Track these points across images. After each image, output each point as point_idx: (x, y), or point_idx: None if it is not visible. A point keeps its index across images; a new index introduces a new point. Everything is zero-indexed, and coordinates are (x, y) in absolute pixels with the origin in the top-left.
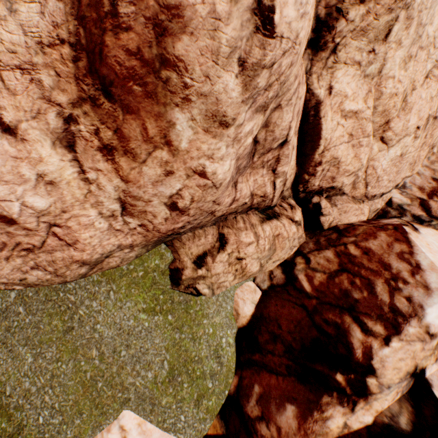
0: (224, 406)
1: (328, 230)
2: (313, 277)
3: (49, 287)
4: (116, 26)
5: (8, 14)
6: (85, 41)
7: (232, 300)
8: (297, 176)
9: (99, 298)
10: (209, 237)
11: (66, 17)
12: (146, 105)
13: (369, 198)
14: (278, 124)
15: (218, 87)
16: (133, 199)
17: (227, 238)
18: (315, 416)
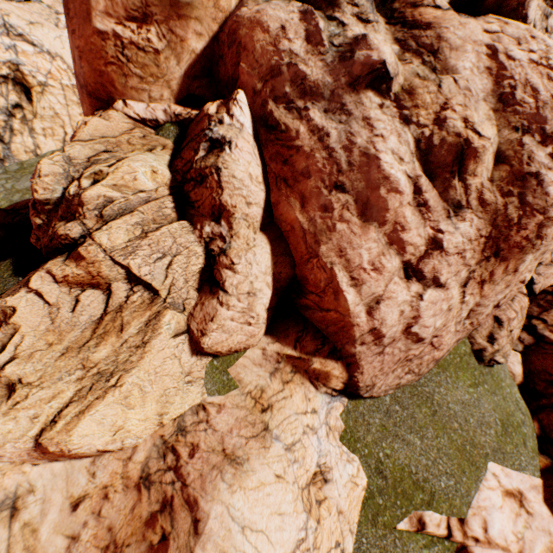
0: (538, 445)
1: (540, 294)
2: None
3: (409, 386)
4: (518, 227)
5: (454, 230)
6: (493, 234)
7: (505, 365)
8: None
9: (442, 384)
10: (488, 321)
11: (484, 226)
12: (516, 256)
13: (552, 262)
14: None
15: None
16: (477, 307)
17: (500, 318)
18: None
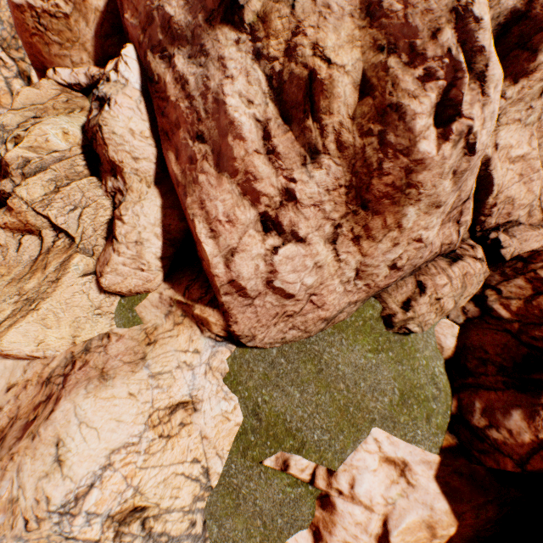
0: (449, 424)
1: (511, 260)
2: (508, 305)
3: (298, 342)
4: (380, 174)
5: (308, 179)
6: (355, 183)
7: (433, 336)
8: (473, 220)
9: (335, 345)
10: (408, 285)
11: (343, 174)
12: (390, 209)
13: None
14: (463, 190)
15: (439, 189)
16: (365, 267)
17: (424, 284)
18: (542, 415)
